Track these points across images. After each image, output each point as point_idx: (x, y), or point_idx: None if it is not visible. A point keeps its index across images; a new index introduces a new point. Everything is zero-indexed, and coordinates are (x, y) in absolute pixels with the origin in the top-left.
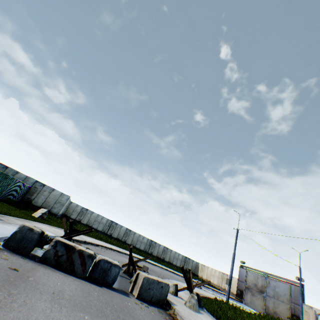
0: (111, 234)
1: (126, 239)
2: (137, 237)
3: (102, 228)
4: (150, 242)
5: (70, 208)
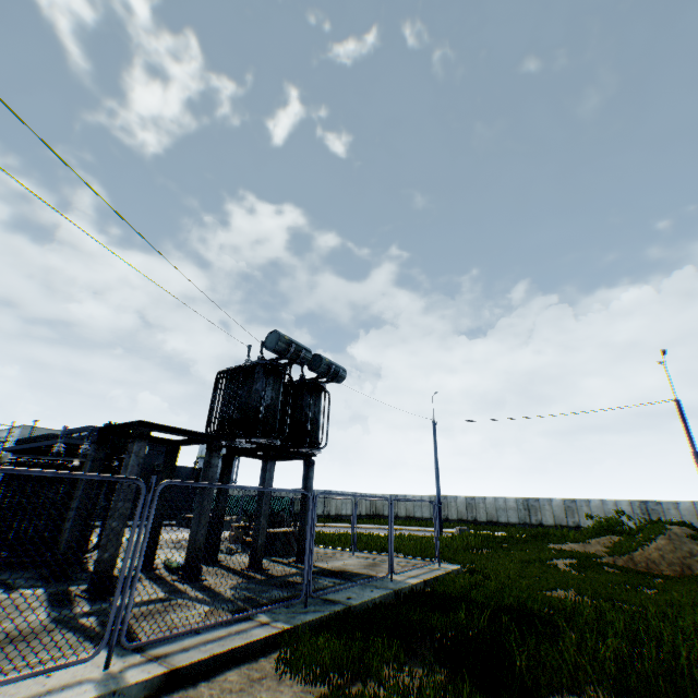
0: (447, 516)
1: (475, 514)
2: (492, 505)
3: (428, 512)
4: (525, 503)
5: (378, 503)
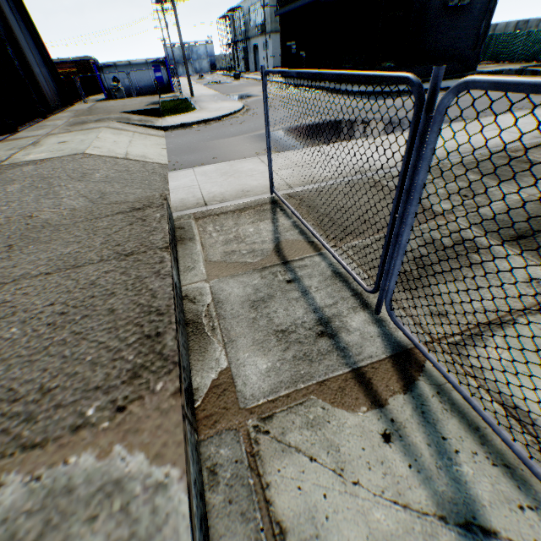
0: None
1: None
2: None
3: None
4: None
5: None
